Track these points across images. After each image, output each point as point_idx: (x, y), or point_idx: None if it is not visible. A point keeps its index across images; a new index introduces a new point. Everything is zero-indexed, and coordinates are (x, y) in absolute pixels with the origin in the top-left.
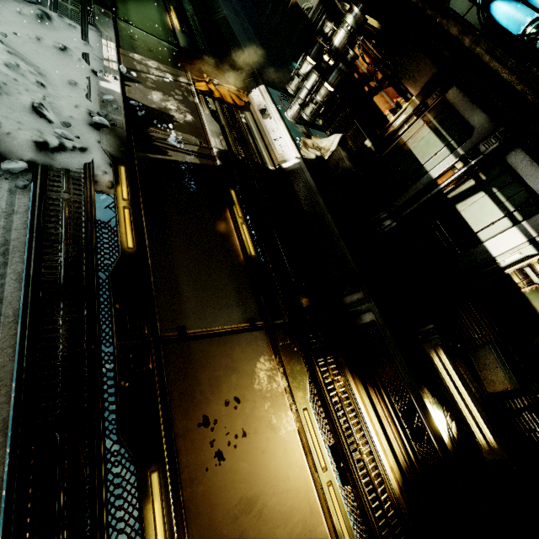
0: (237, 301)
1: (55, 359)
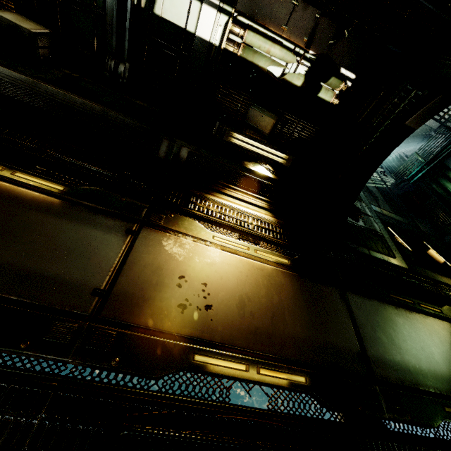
0: (102, 231)
1: (42, 429)
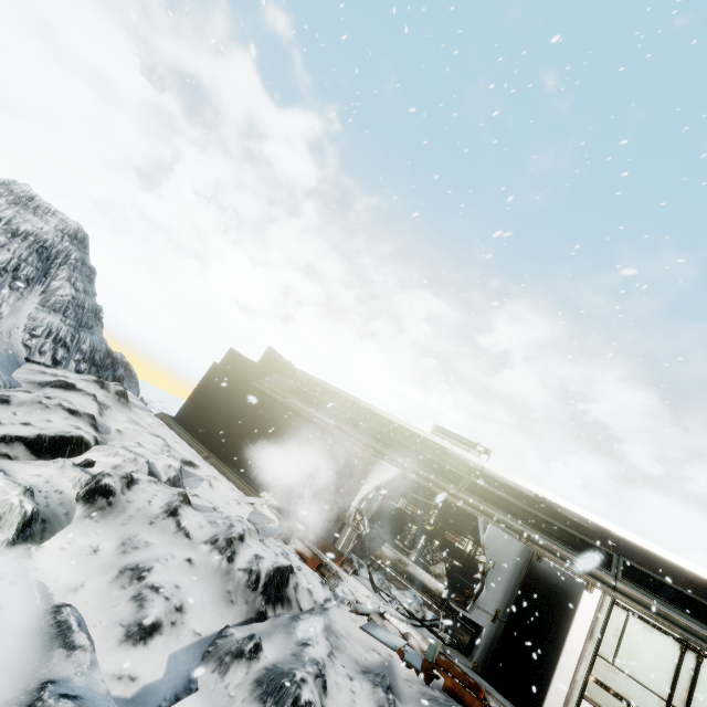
0: None
1: None
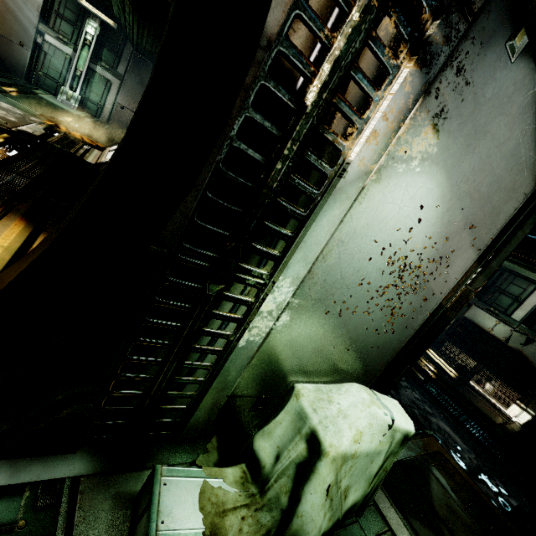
0: None
1: None
